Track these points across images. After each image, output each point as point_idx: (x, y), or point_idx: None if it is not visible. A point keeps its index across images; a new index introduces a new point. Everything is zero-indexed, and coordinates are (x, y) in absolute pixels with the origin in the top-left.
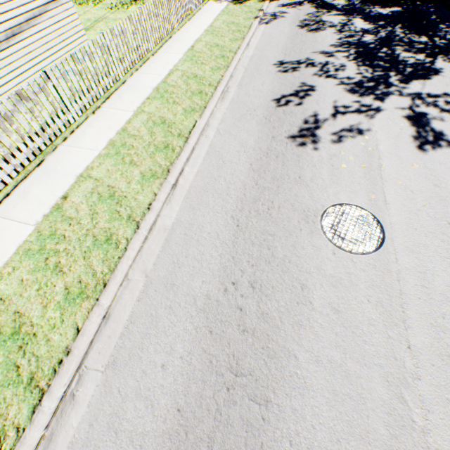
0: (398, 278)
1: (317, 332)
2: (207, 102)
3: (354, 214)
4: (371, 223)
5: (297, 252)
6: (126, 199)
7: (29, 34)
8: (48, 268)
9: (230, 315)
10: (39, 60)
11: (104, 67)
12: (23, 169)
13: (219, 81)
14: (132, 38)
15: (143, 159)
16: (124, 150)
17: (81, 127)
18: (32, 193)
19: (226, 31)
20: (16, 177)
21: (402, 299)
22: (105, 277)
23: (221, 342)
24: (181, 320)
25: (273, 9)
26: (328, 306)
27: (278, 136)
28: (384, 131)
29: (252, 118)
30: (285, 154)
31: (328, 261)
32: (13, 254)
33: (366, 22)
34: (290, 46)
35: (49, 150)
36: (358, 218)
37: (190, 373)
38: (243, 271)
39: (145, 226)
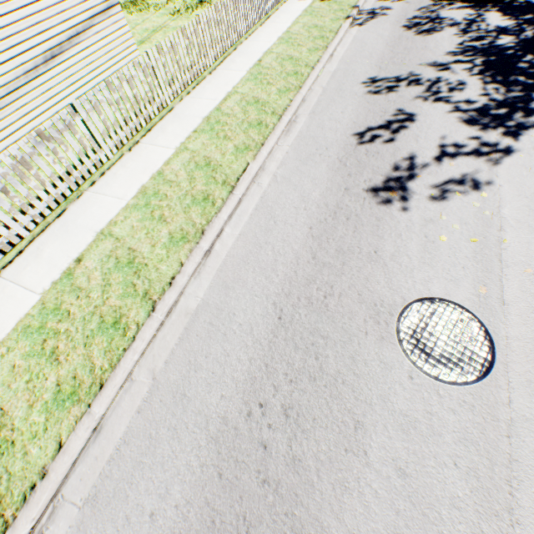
0: (509, 433)
1: (368, 504)
2: (265, 137)
3: (450, 317)
4: (475, 335)
5: (357, 368)
6: (146, 268)
7: (70, 55)
8: (43, 354)
9: (249, 453)
10: (82, 83)
11: (147, 92)
12: (43, 219)
13: (286, 108)
14: (185, 54)
15: (175, 214)
16: (155, 201)
17: (113, 168)
18: (46, 252)
19: (306, 38)
20: (35, 229)
21: (512, 470)
22: (103, 375)
23: (231, 493)
24: (185, 450)
25: (372, 4)
26: (391, 462)
27: (353, 187)
28: (514, 186)
29: (322, 160)
30: (359, 215)
31: (400, 389)
32: (11, 329)
33: (505, 16)
34: (389, 56)
35: (74, 196)
36: (455, 323)
37: (184, 533)
38: (277, 388)
39: (162, 309)
